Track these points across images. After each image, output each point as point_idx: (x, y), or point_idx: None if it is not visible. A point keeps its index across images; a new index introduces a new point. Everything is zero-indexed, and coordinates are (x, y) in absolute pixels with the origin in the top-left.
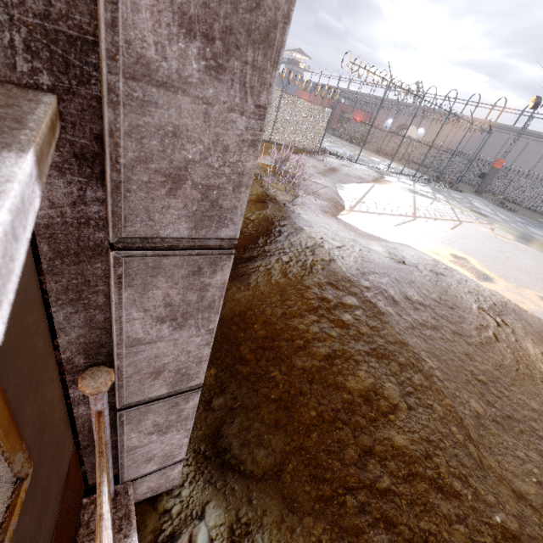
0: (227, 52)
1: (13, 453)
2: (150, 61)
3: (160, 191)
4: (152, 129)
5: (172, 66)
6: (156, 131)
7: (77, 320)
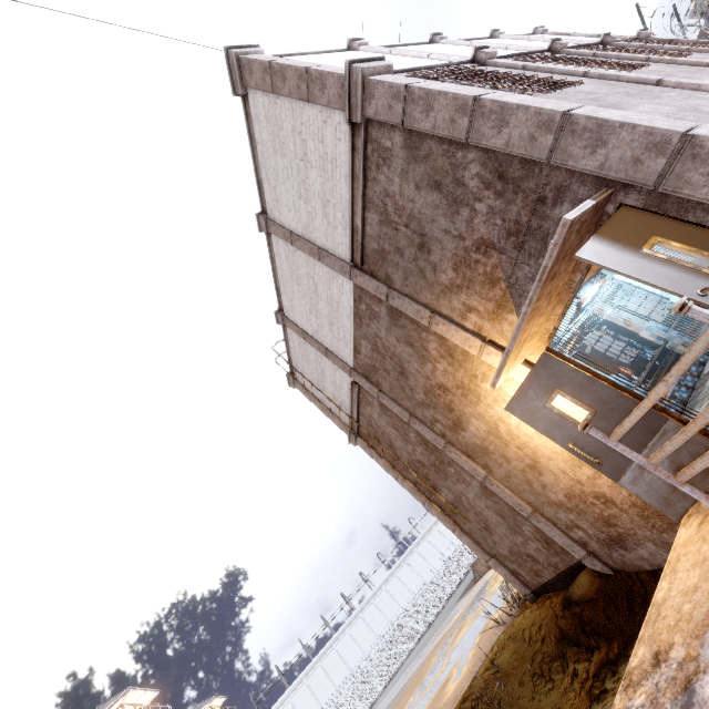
0: (601, 140)
1: (689, 250)
2: (599, 164)
3: (639, 168)
4: (617, 167)
5: (602, 158)
6: (618, 166)
7: (700, 215)
